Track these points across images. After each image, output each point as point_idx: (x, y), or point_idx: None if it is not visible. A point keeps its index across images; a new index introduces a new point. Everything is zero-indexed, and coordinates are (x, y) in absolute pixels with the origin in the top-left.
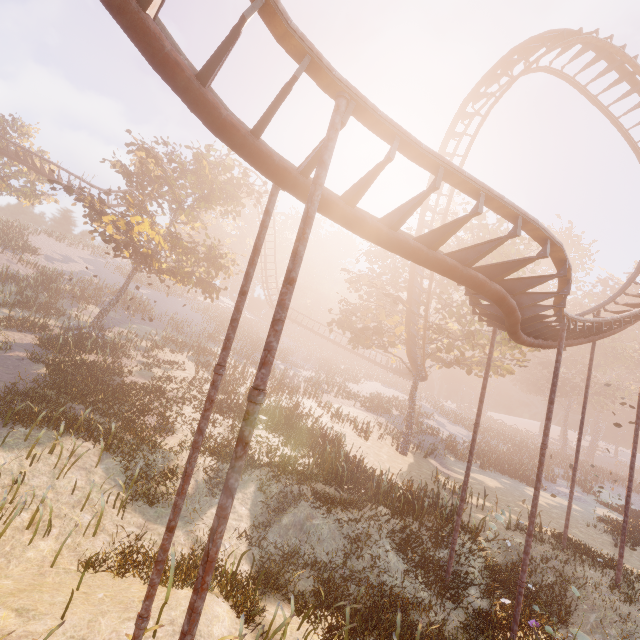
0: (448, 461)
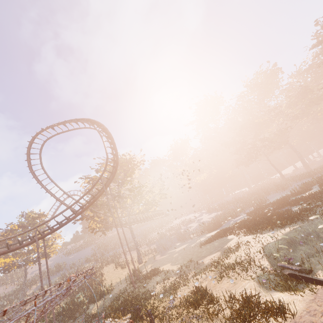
0: (172, 248)
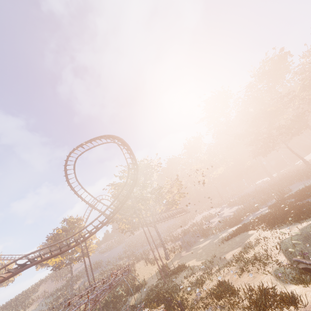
0: (196, 244)
